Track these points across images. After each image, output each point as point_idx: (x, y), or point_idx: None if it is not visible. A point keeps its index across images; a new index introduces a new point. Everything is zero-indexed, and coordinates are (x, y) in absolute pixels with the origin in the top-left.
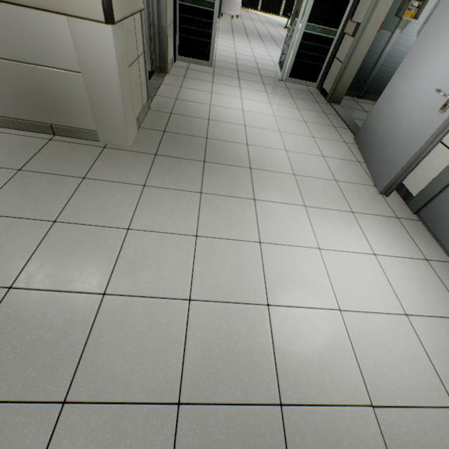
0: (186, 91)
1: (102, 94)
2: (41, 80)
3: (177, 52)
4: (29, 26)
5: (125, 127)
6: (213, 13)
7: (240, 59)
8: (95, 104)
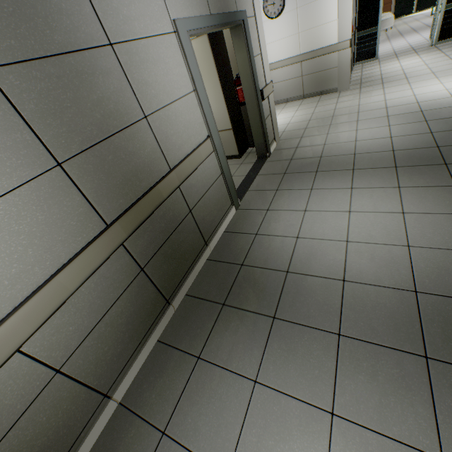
0: (365, 72)
1: (342, 72)
2: (323, 76)
3: (354, 61)
4: (325, 60)
5: (348, 82)
6: (377, 32)
7: (397, 49)
8: (339, 77)
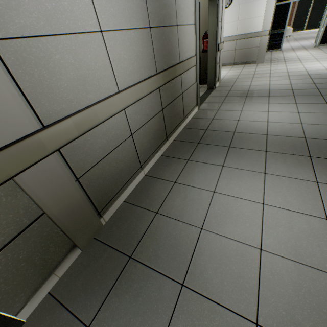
0: (273, 56)
1: (261, 50)
2: (248, 51)
3: (266, 49)
4: (252, 41)
5: (264, 57)
6: (283, 33)
7: (293, 47)
8: (258, 54)
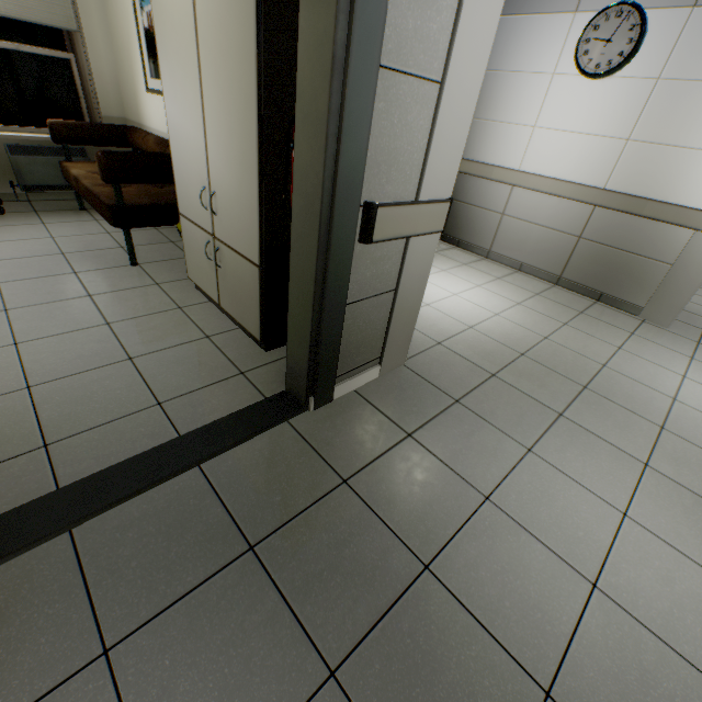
0: None
1: (677, 282)
2: (626, 263)
3: None
4: (653, 232)
5: (678, 311)
6: None
7: None
8: (662, 287)
